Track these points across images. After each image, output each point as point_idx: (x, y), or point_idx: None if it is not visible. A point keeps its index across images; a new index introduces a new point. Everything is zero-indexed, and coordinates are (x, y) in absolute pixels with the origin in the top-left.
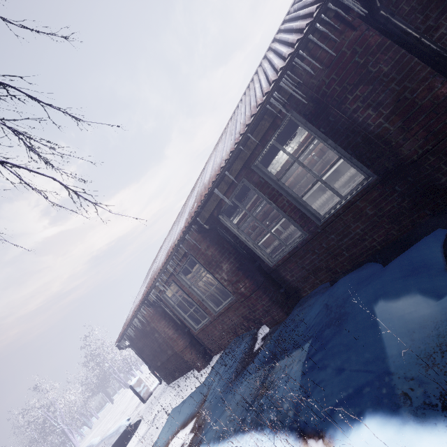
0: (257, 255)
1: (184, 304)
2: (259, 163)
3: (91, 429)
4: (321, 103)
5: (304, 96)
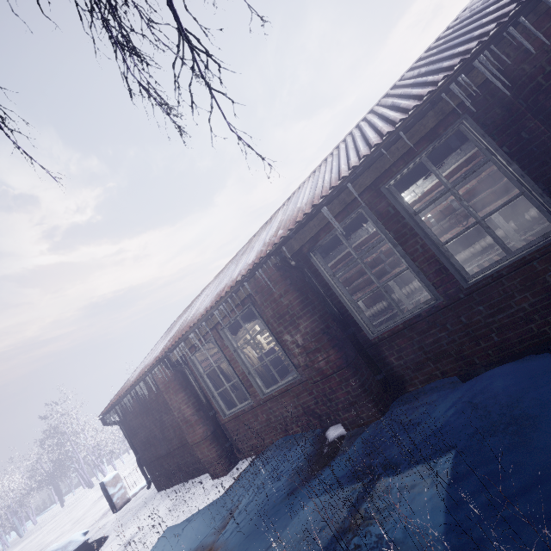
0: (352, 318)
1: (217, 375)
2: (392, 185)
3: (21, 537)
4: (514, 111)
5: (489, 98)
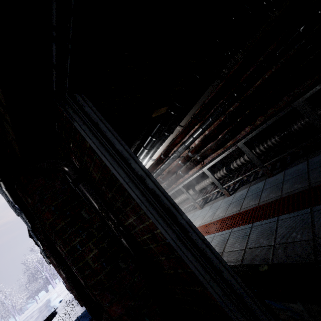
0: None
1: None
2: None
3: None
4: None
5: None
